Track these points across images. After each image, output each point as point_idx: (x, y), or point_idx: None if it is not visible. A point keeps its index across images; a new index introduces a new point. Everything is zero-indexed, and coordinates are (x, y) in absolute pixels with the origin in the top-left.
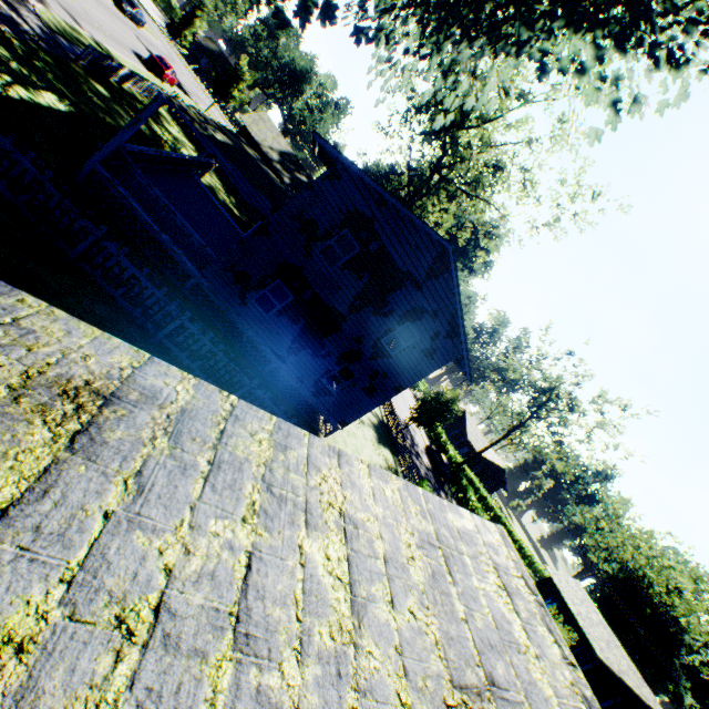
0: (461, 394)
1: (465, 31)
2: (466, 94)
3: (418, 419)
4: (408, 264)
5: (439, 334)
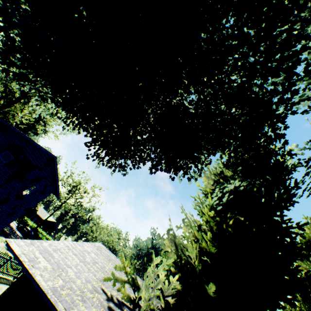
0: None
1: (80, 132)
2: None
3: None
4: (37, 162)
5: (48, 184)
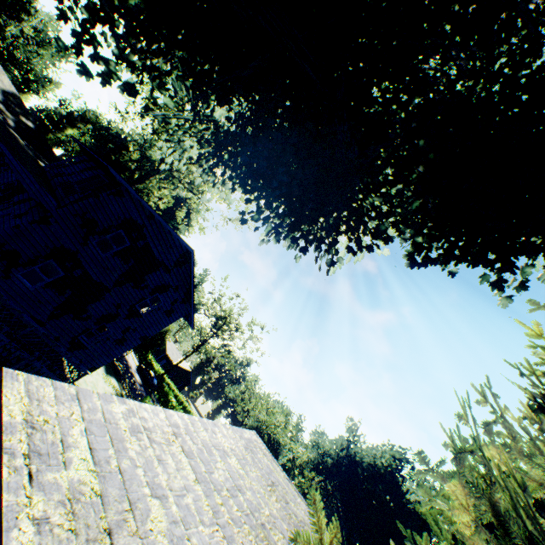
0: (173, 327)
1: (234, 190)
2: (191, 124)
3: (138, 348)
4: (163, 256)
5: (177, 300)
